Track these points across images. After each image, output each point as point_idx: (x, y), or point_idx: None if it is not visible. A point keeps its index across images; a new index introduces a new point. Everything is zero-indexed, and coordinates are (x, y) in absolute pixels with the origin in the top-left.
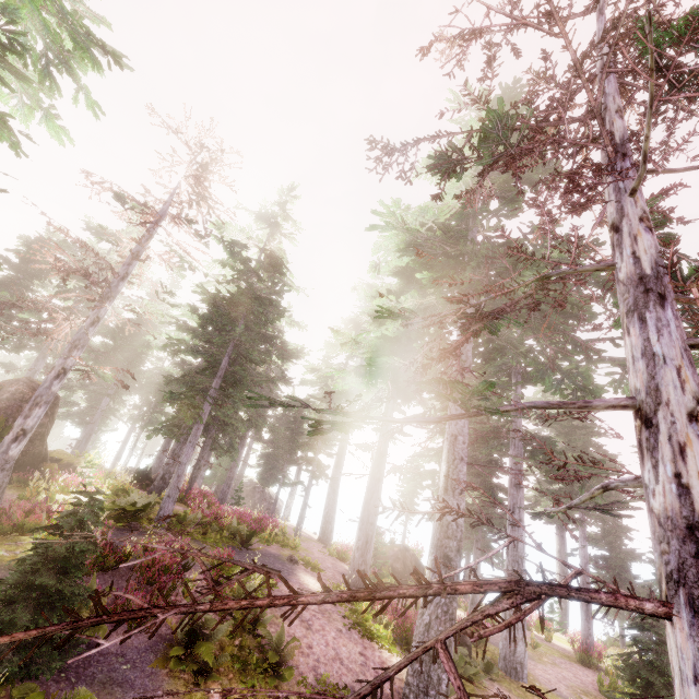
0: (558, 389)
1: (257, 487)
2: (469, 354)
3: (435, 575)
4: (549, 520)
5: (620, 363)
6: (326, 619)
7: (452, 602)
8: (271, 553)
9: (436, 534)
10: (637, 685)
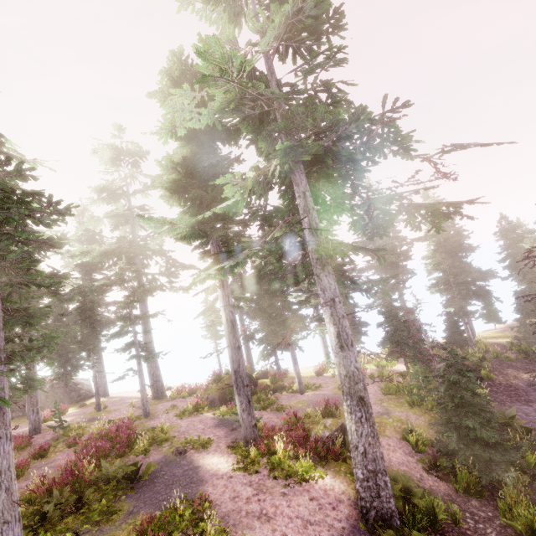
0: (363, 231)
1: (55, 384)
2: (317, 221)
3: (357, 416)
4: (313, 306)
5: (433, 208)
6: (268, 495)
7: (374, 426)
8: (157, 462)
9: (344, 384)
10: (457, 402)
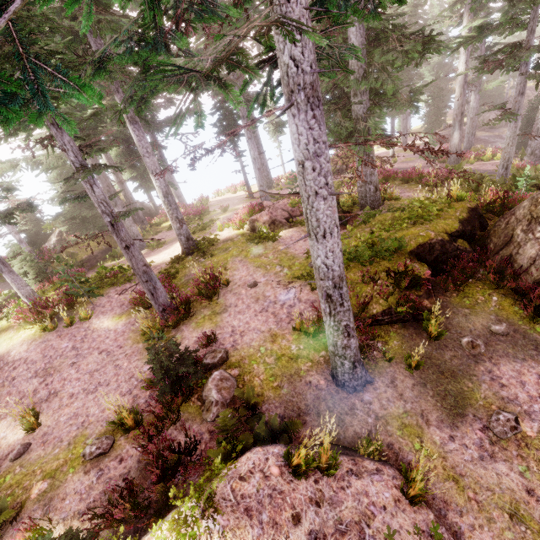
0: None
1: None
2: None
3: None
4: None
5: None
6: None
7: None
8: None
9: None
10: None
